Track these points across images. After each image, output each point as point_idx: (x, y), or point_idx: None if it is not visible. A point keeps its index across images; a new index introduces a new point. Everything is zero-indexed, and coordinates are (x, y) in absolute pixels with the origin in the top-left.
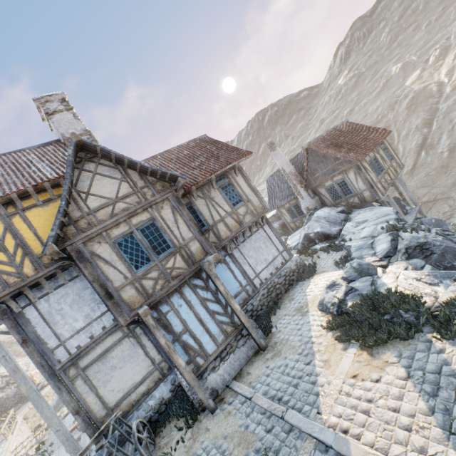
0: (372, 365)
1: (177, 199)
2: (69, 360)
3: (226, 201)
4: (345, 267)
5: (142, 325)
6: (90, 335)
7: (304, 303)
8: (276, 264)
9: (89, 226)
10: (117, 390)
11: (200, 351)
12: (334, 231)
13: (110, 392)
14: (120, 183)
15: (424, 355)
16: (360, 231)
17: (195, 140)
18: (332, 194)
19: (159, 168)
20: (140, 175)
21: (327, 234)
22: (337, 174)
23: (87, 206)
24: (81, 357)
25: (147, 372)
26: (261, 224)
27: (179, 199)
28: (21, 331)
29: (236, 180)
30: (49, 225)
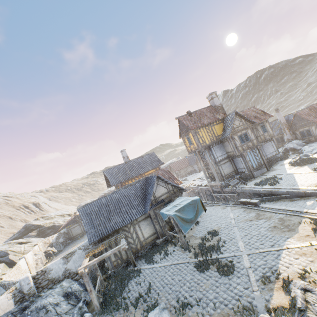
0: (301, 167)
1: (252, 128)
2: (218, 161)
3: (262, 130)
4: (299, 155)
5: (240, 156)
6: (222, 158)
7: (282, 164)
8: (273, 154)
9: (233, 131)
10: (226, 172)
11: (252, 166)
12: (298, 148)
13: (225, 172)
14: (240, 122)
15: (312, 165)
16: (309, 148)
17: (250, 107)
18: (301, 134)
19: (251, 120)
20: (244, 120)
21: (295, 148)
22: (306, 127)
23: (233, 127)
24: (220, 162)
25: (232, 171)
26: (270, 140)
27: (252, 128)
28: (210, 152)
29: (266, 124)
30: (218, 130)
